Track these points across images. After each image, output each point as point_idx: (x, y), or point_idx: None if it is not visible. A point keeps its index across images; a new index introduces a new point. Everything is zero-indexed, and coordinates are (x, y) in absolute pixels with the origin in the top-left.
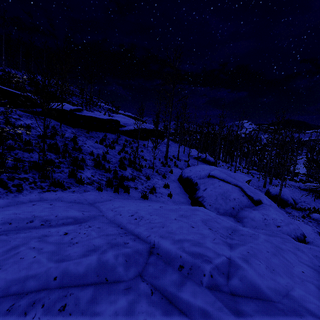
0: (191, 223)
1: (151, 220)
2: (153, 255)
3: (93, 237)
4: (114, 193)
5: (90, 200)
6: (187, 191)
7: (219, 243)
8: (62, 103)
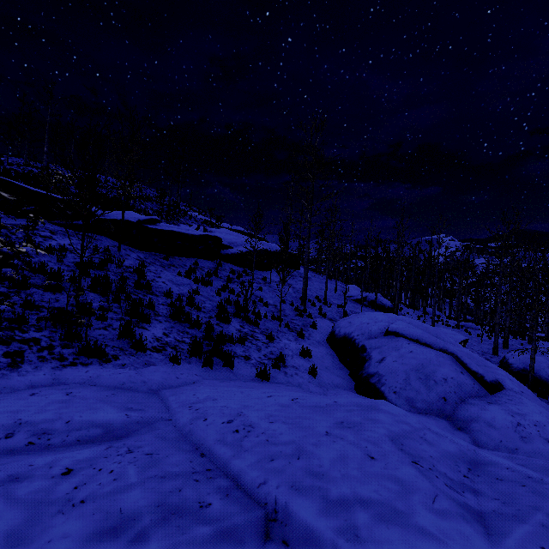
0: (367, 445)
1: (271, 436)
2: (272, 547)
3: (128, 483)
4: (203, 368)
5: (153, 383)
6: (346, 363)
7: (450, 512)
8: (124, 210)
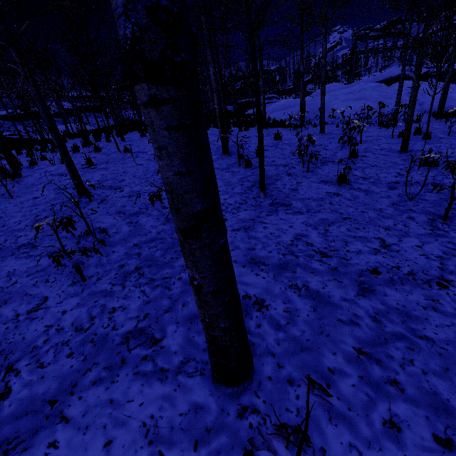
0: None
1: None
2: None
3: None
4: None
5: None
6: None
7: None
8: None
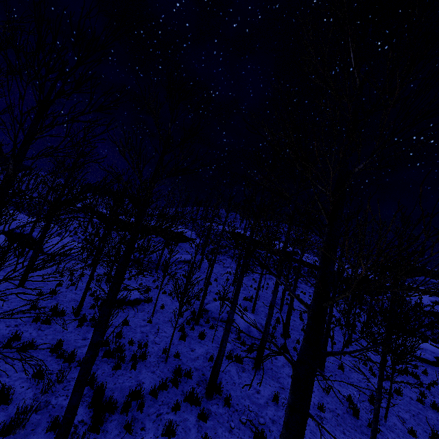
0: None
1: None
2: None
3: None
4: None
5: None
6: None
7: None
8: None
